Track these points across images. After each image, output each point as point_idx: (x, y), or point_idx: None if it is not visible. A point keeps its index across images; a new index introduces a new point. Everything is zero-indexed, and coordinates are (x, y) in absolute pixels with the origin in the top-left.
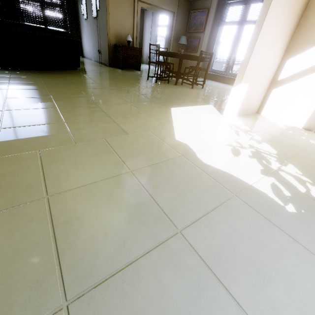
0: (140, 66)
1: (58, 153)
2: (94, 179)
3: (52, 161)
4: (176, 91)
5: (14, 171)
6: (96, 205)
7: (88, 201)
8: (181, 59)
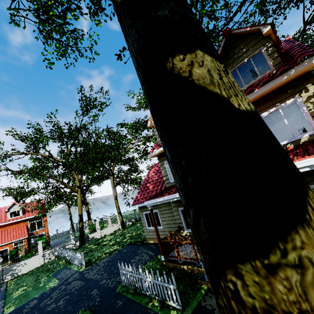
0: None
1: None
2: None
3: None
4: None
5: None
6: None
7: None
8: None
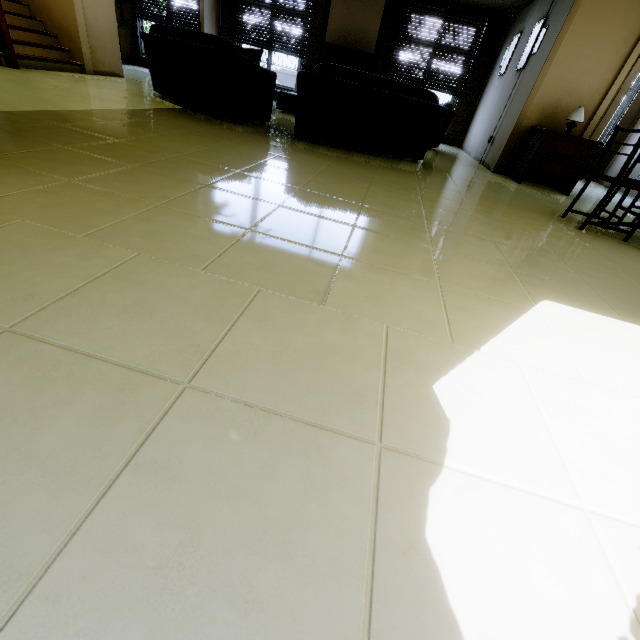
0: (572, 184)
1: (150, 272)
2: (106, 351)
3: (120, 279)
4: (629, 267)
5: (60, 265)
6: (7, 405)
7: (18, 385)
8: None
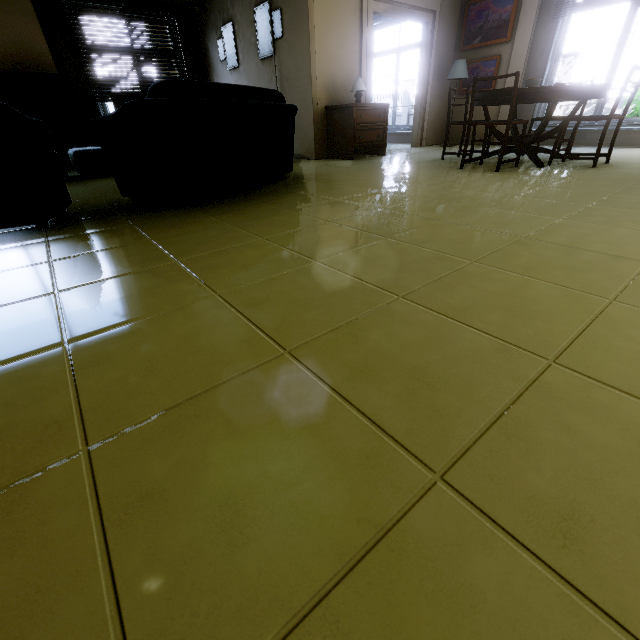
0: (384, 144)
1: None
2: None
3: None
4: (599, 179)
5: None
6: None
7: None
8: (557, 100)
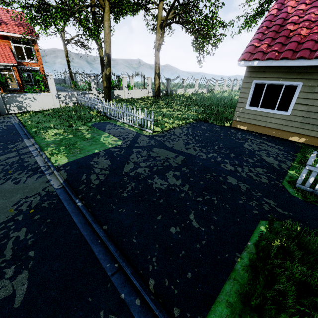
0: None
1: None
2: None
3: None
4: None
5: None
6: None
7: None
8: None
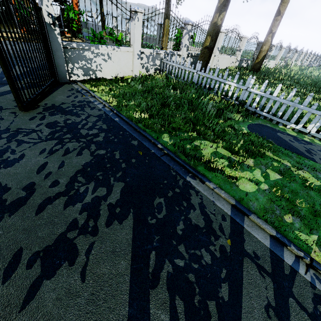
0: None
1: None
2: None
3: None
4: None
5: None
6: None
7: None
8: None
